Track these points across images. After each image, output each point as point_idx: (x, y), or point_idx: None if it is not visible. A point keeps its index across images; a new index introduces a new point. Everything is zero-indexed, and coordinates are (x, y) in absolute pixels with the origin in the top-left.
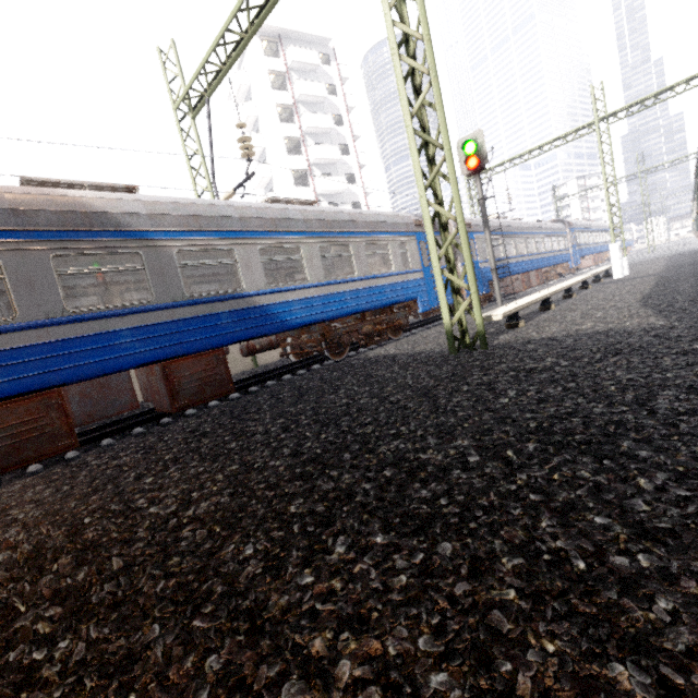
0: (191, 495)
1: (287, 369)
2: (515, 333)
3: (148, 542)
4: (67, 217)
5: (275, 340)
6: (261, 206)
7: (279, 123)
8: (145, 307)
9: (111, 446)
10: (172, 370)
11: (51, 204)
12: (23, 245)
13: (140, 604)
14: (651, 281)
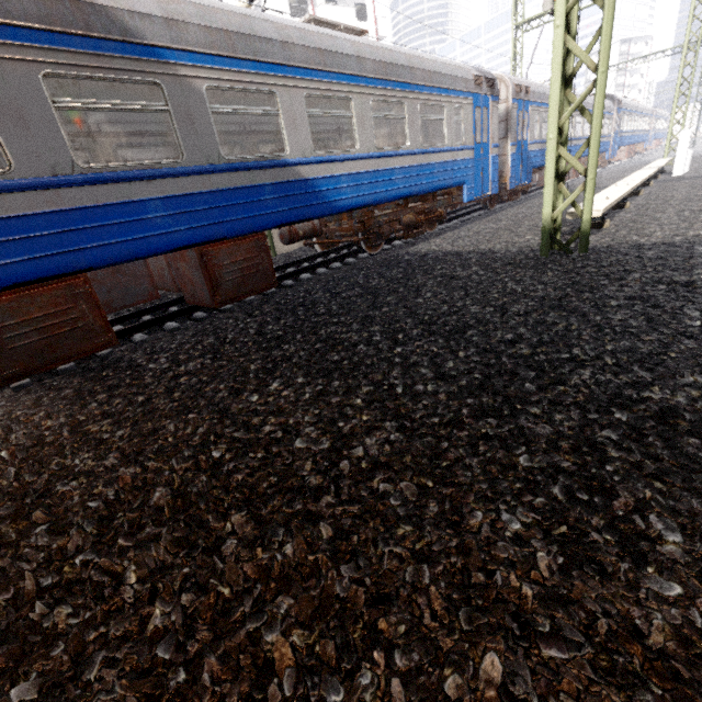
0: (338, 426)
1: (320, 261)
2: (604, 234)
3: (336, 495)
4: (50, 6)
5: (318, 226)
6: (305, 28)
7: None
8: (175, 168)
9: (145, 342)
10: (211, 256)
11: None
12: None
13: (419, 605)
14: None
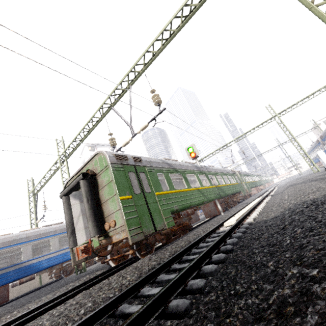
0: None
1: (44, 285)
2: None
3: None
4: None
5: (33, 276)
6: (37, 230)
7: None
8: None
9: None
10: None
11: None
12: None
13: None
14: None
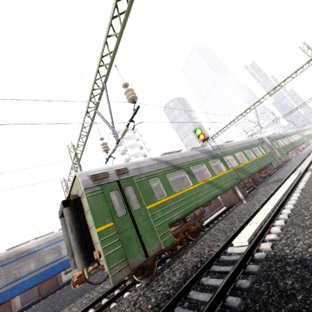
0: None
1: None
2: None
3: None
4: (18, 255)
5: None
6: None
7: (121, 156)
8: (33, 271)
9: None
10: (40, 286)
11: (15, 253)
12: (7, 266)
13: None
14: None
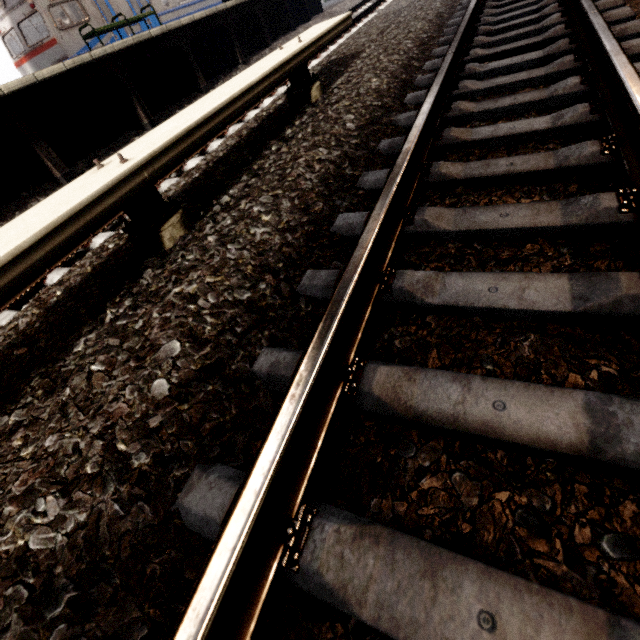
0: None
1: None
2: None
3: None
4: None
5: None
6: None
7: None
8: None
9: None
10: None
11: None
12: None
13: None
14: None
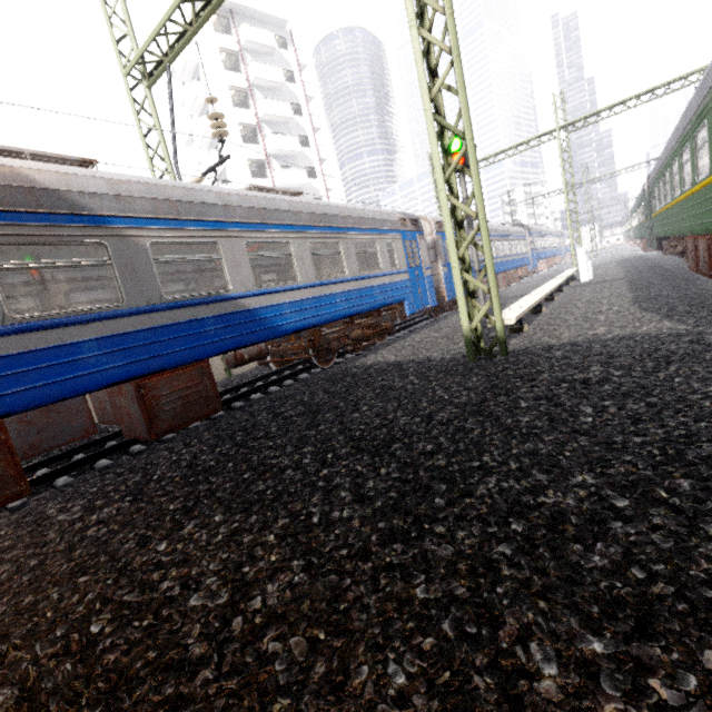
0: (243, 572)
1: (272, 379)
2: (524, 337)
3: (217, 666)
4: (4, 193)
5: (264, 349)
6: (245, 194)
7: (233, 108)
8: (114, 311)
9: (70, 486)
10: (149, 388)
11: None
12: None
13: None
14: (624, 285)
